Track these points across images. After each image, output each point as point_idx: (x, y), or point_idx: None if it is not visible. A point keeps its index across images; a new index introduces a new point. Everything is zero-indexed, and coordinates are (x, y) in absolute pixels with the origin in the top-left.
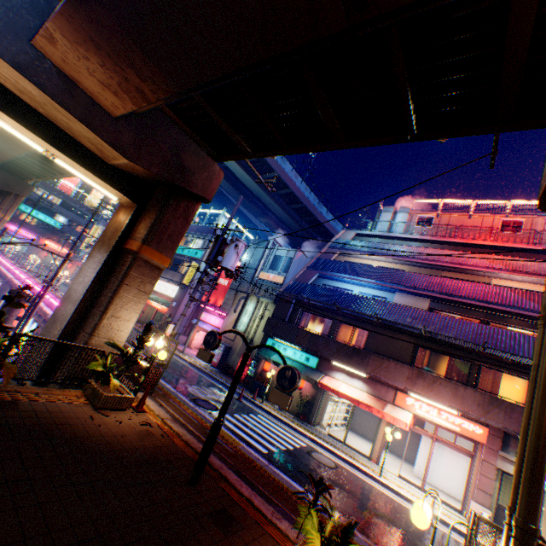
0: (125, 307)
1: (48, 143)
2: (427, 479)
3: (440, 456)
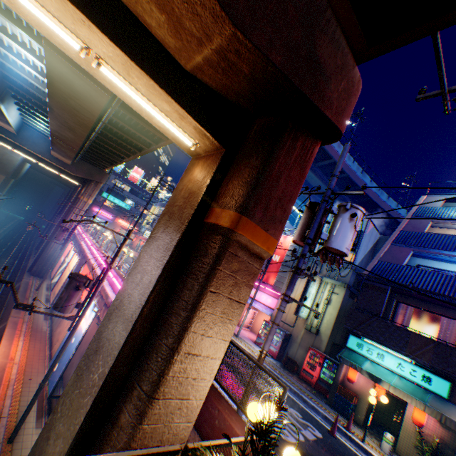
0: (208, 334)
1: (80, 12)
2: None
3: None
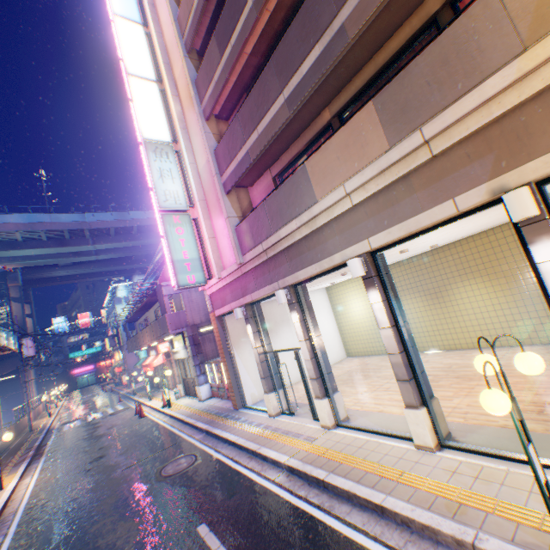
0: None
1: None
2: None
3: None
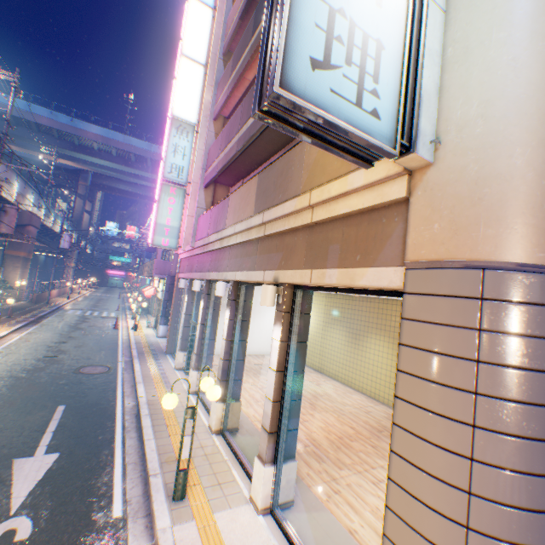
0: (12, 274)
1: None
2: None
3: None
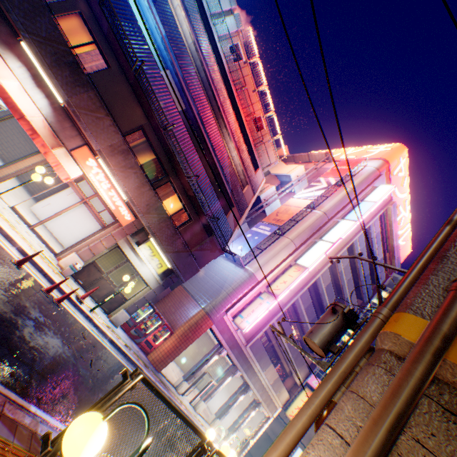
0: None
1: None
2: (44, 219)
3: (73, 211)
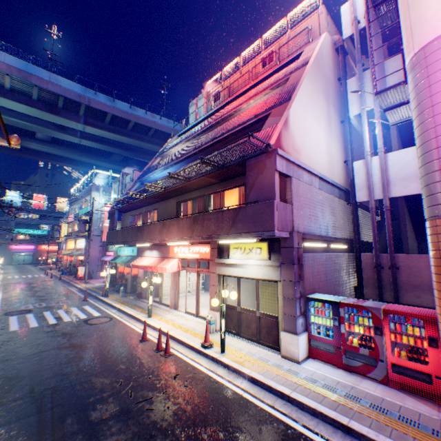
0: None
1: None
2: None
3: None
